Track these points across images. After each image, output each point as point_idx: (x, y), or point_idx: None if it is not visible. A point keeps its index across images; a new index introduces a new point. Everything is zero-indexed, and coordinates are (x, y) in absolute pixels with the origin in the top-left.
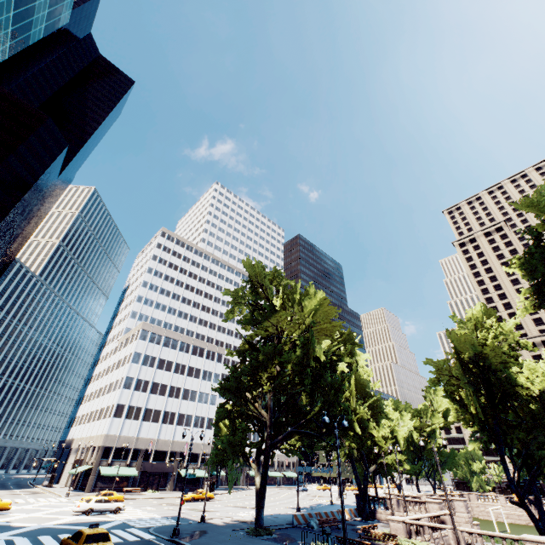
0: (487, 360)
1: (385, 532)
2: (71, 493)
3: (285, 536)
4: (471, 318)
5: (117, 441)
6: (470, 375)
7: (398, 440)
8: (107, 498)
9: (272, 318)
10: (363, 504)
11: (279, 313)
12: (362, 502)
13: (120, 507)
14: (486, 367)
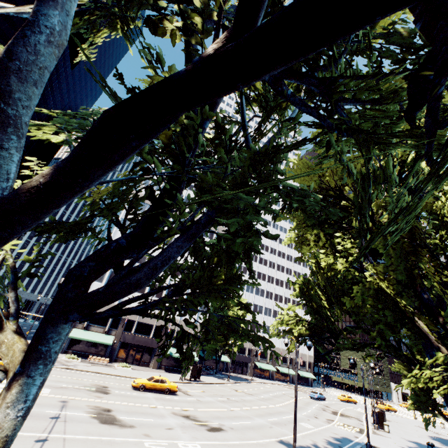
0: None
1: None
2: None
3: None
4: None
5: None
6: None
7: None
8: None
9: None
10: None
11: None
12: None
13: None
14: None
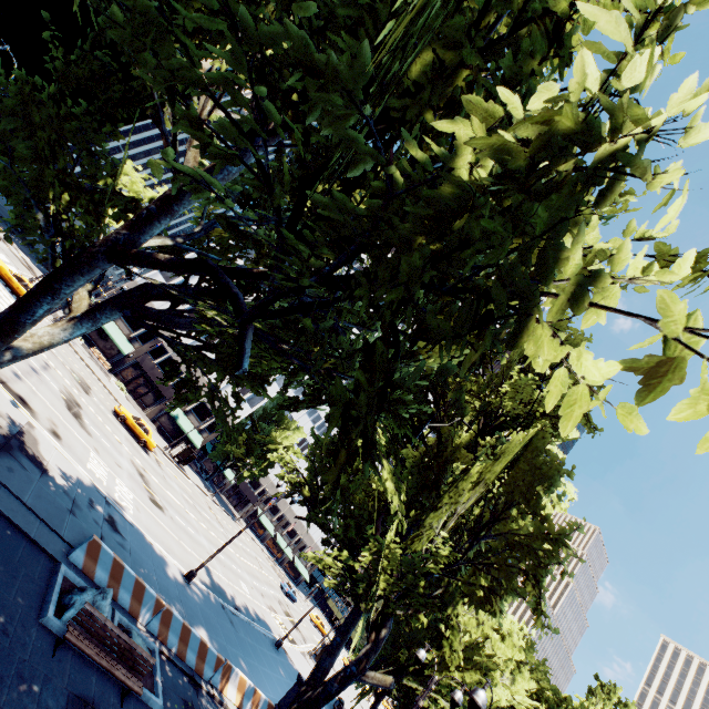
0: None
1: None
2: None
3: None
4: None
5: None
6: None
7: None
8: None
9: None
10: None
11: None
12: None
13: None
14: None
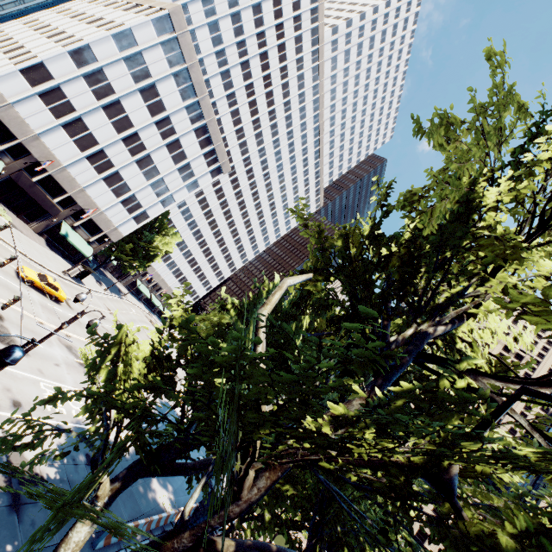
0: None
1: None
2: None
3: None
4: None
5: (2, 108)
6: None
7: None
8: None
9: None
10: None
11: None
12: None
13: None
14: None
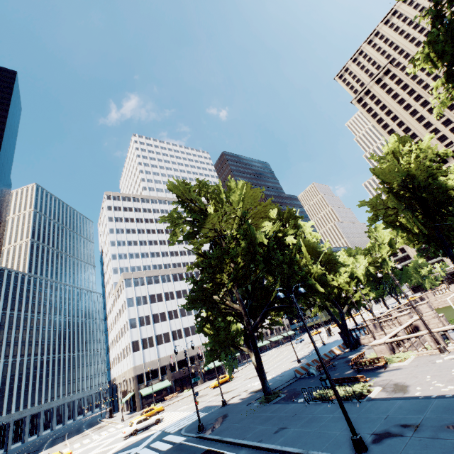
0: (415, 180)
1: (372, 358)
2: (126, 417)
3: (292, 391)
4: (388, 150)
5: (145, 367)
6: (403, 200)
7: (359, 278)
8: (145, 417)
9: (205, 224)
10: (347, 338)
11: (210, 217)
12: (346, 337)
13: (158, 418)
14: (415, 187)
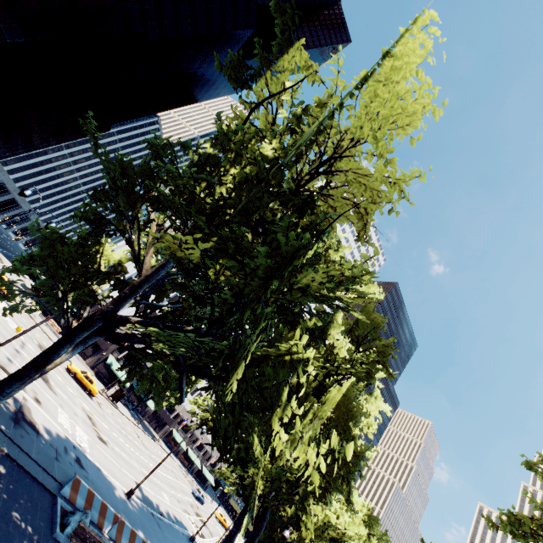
0: None
1: None
2: (13, 278)
3: None
4: None
5: None
6: None
7: None
8: None
9: (275, 68)
10: None
11: (294, 55)
12: None
13: None
14: None
